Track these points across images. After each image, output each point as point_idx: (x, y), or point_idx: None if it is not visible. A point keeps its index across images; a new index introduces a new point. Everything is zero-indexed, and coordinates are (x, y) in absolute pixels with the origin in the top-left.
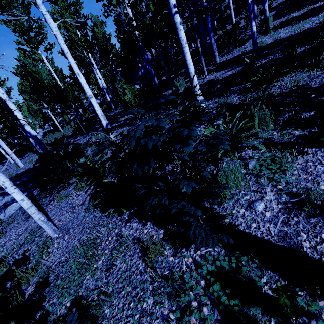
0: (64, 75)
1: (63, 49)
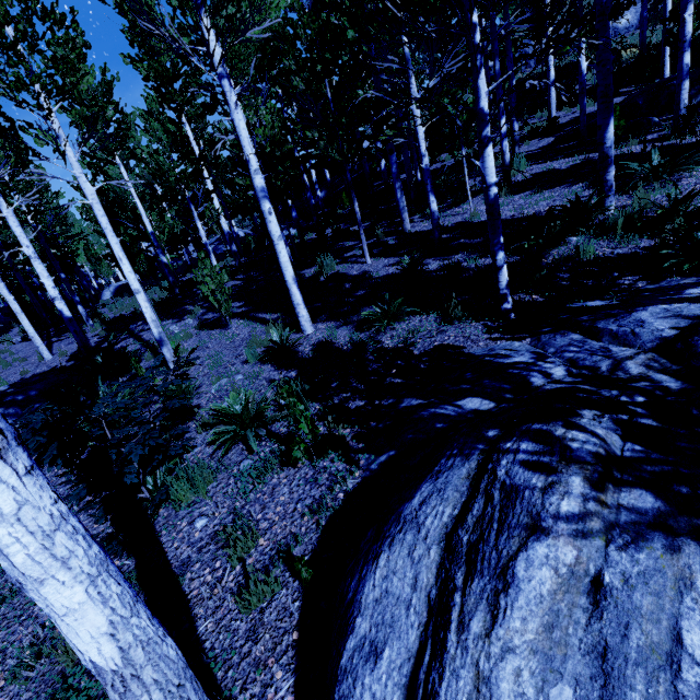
0: None
1: (100, 223)
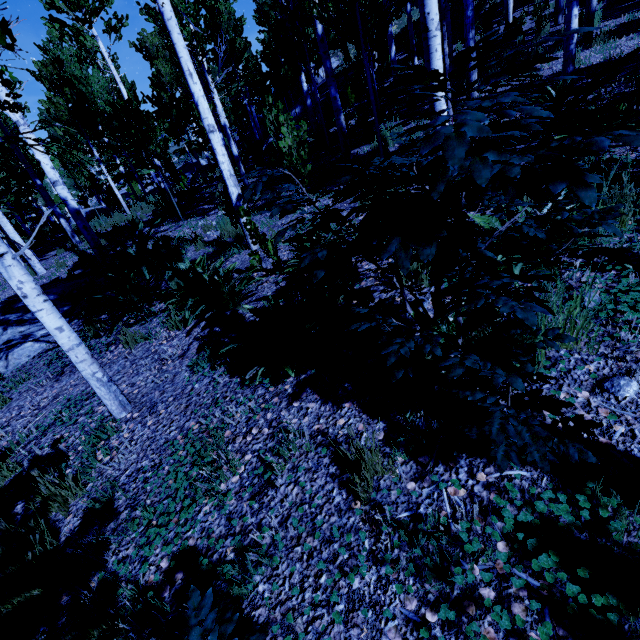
0: (137, 97)
1: (161, 9)
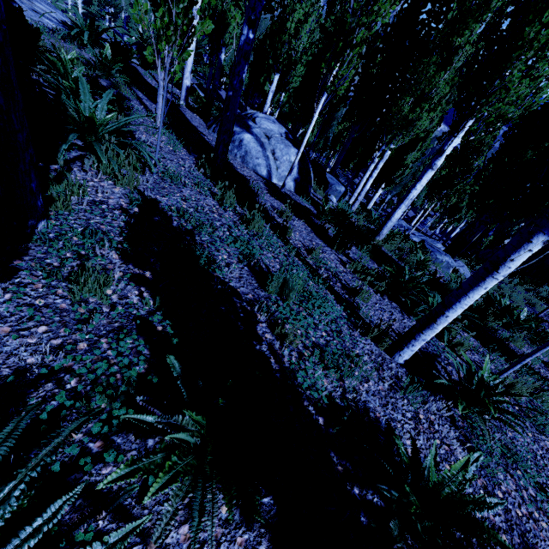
0: None
1: None
